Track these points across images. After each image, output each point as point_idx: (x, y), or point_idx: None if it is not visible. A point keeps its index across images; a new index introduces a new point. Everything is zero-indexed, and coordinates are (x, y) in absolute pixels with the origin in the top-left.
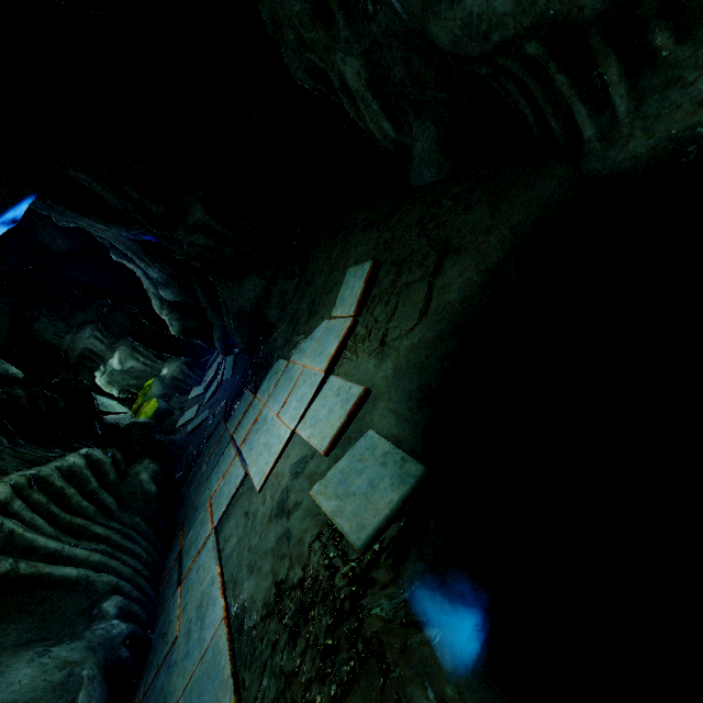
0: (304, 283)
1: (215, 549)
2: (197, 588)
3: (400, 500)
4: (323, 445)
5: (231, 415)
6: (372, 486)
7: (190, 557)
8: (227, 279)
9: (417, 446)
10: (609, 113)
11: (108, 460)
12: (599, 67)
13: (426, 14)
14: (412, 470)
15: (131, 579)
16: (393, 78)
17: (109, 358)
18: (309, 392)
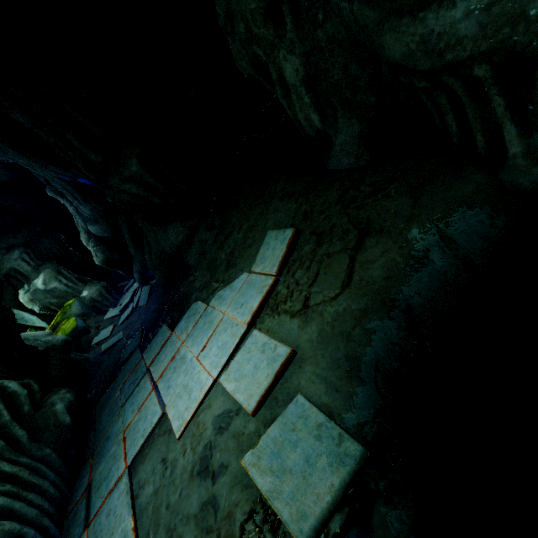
0: (223, 236)
1: (129, 495)
2: (106, 537)
3: (341, 485)
4: (250, 404)
5: (146, 344)
6: (309, 463)
7: (100, 496)
8: (153, 224)
9: (351, 420)
10: (537, 136)
11: (23, 392)
12: (537, 96)
13: (383, 27)
14: (350, 449)
15: (35, 521)
16: (331, 78)
17: (34, 278)
18: (231, 342)
